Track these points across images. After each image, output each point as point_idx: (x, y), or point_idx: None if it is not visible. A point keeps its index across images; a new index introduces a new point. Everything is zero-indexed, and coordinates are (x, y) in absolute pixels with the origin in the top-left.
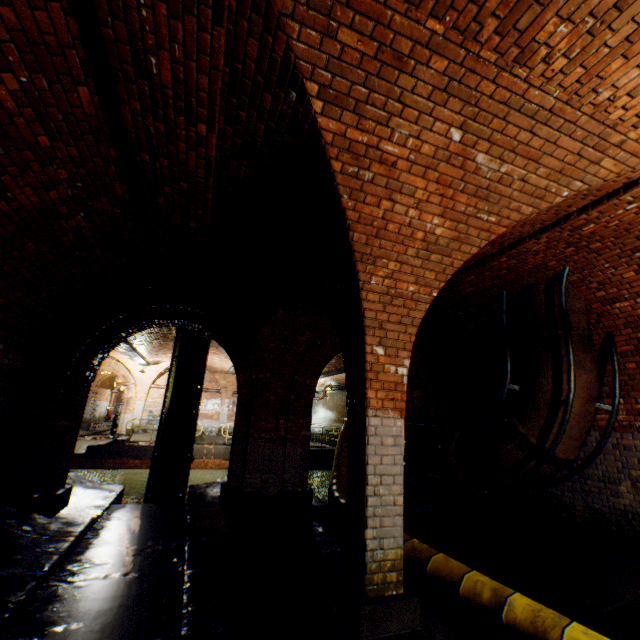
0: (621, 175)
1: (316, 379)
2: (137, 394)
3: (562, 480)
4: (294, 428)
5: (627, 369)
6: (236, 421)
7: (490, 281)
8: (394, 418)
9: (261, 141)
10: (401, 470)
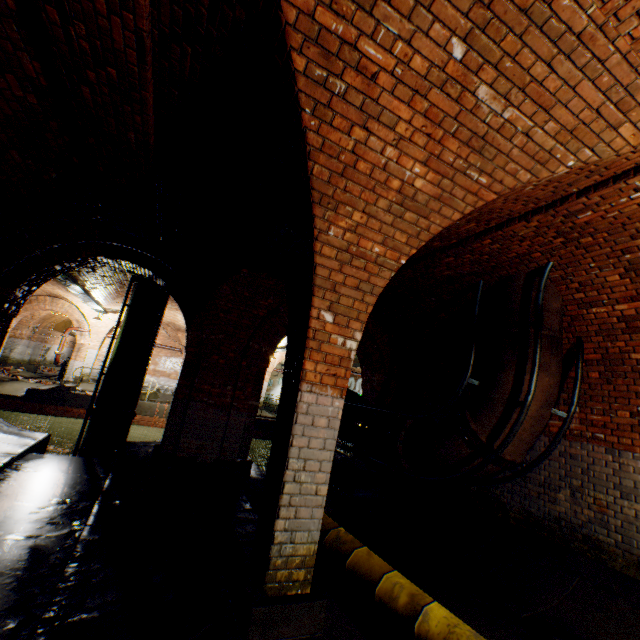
0: (637, 151)
1: (273, 348)
2: (90, 342)
3: (504, 481)
4: (241, 396)
5: (589, 378)
6: (179, 381)
7: (469, 266)
8: (332, 397)
9: (207, 15)
10: (331, 456)
